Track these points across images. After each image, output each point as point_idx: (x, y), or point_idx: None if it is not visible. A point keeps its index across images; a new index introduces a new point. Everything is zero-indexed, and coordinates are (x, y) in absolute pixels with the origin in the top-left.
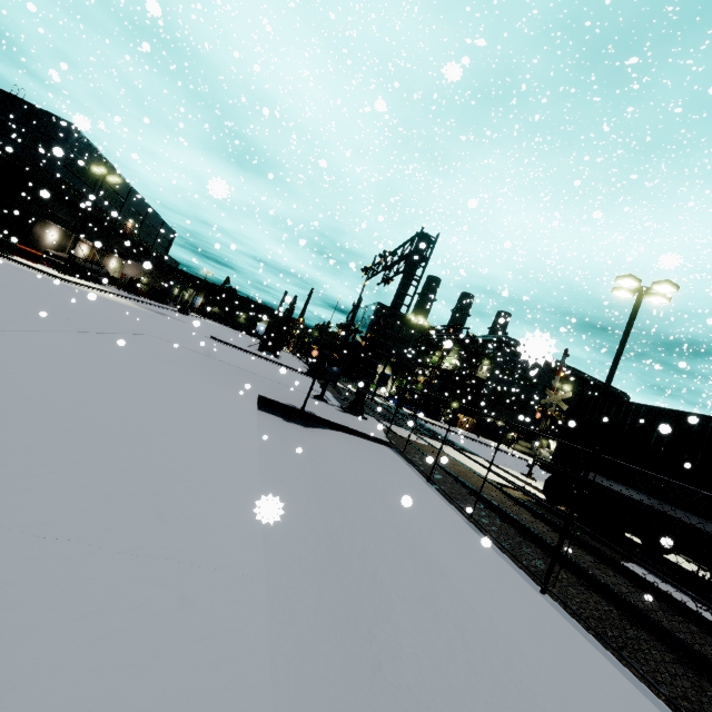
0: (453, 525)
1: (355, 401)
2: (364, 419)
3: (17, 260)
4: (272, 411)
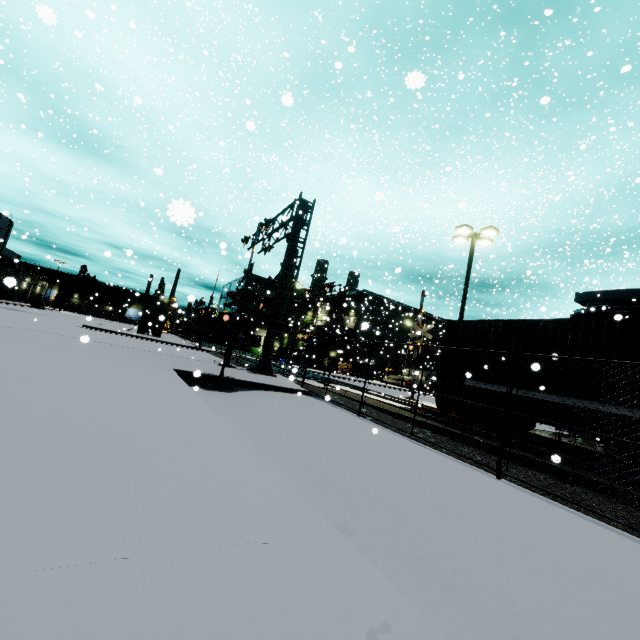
0: (404, 445)
1: (262, 361)
2: (274, 377)
3: None
4: (187, 383)
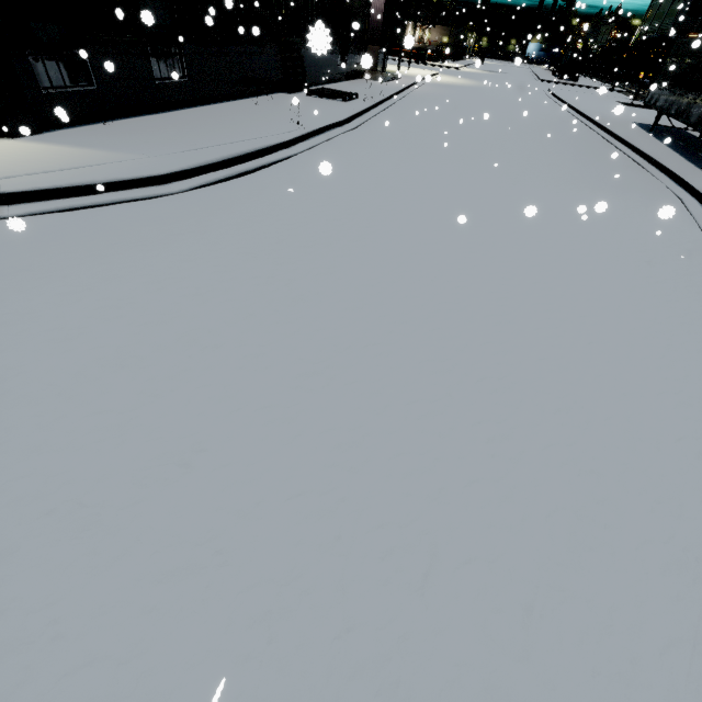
0: None
1: None
2: None
3: (434, 65)
4: None
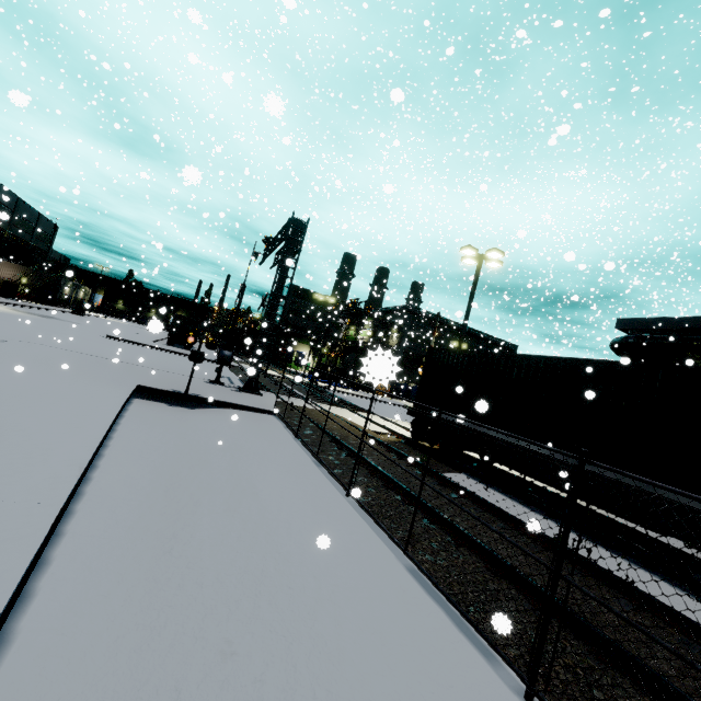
0: (297, 464)
1: (249, 380)
2: (259, 396)
3: None
4: (157, 398)
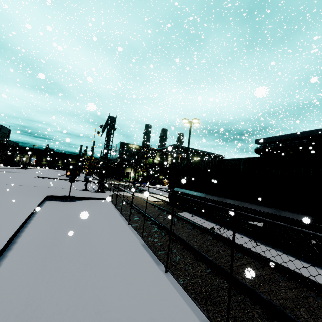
0: (112, 216)
1: (99, 187)
2: (104, 193)
3: None
4: (57, 200)
